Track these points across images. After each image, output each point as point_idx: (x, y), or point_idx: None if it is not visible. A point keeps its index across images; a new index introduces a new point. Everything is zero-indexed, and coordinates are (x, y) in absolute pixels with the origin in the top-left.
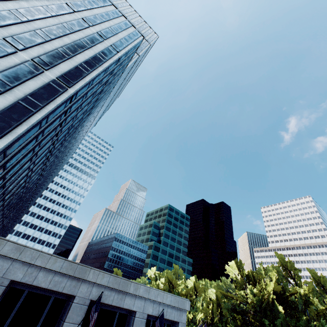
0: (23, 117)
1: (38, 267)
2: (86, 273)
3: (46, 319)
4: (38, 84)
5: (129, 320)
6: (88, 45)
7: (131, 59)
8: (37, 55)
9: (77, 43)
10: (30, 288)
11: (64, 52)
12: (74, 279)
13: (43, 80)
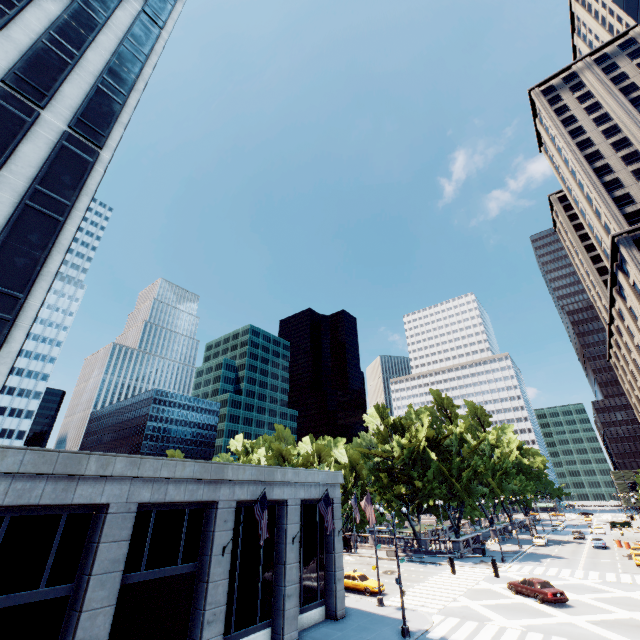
0: (48, 237)
1: (164, 479)
2: (223, 471)
3: (187, 535)
4: (41, 149)
5: (279, 511)
6: (99, 16)
7: None
8: (7, 67)
9: (76, 12)
10: (158, 506)
11: (60, 49)
12: (211, 482)
13: (46, 139)
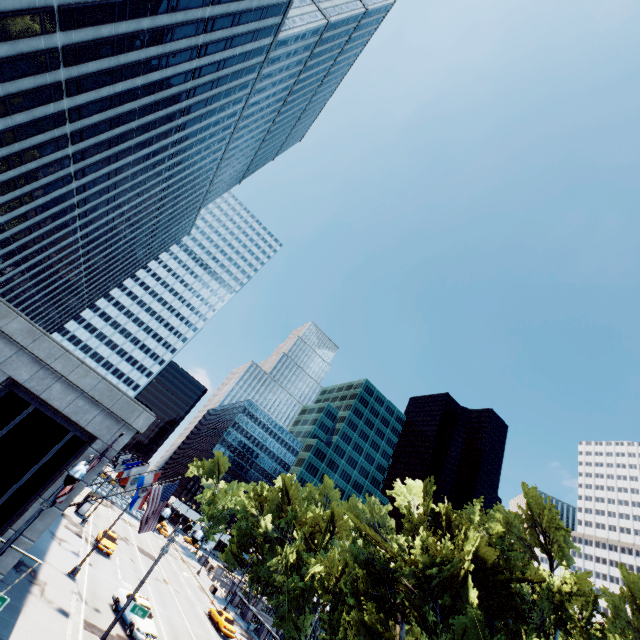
0: None
1: None
2: None
3: None
4: None
5: None
6: None
7: (289, 4)
8: None
9: None
10: None
11: None
12: None
13: None
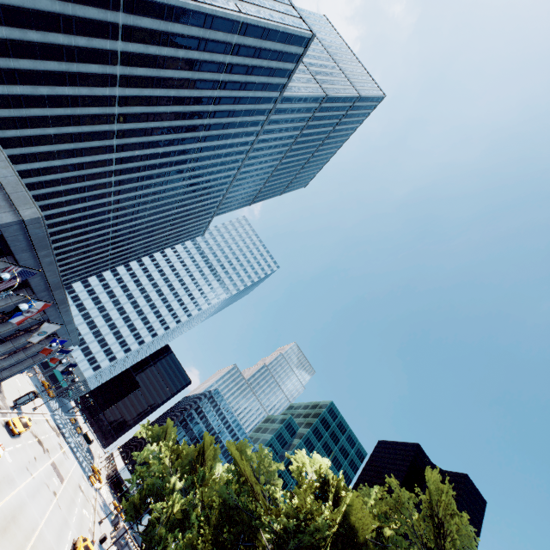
0: None
1: None
2: None
3: None
4: None
5: None
6: None
7: (292, 72)
8: None
9: None
10: None
11: None
12: None
13: None
